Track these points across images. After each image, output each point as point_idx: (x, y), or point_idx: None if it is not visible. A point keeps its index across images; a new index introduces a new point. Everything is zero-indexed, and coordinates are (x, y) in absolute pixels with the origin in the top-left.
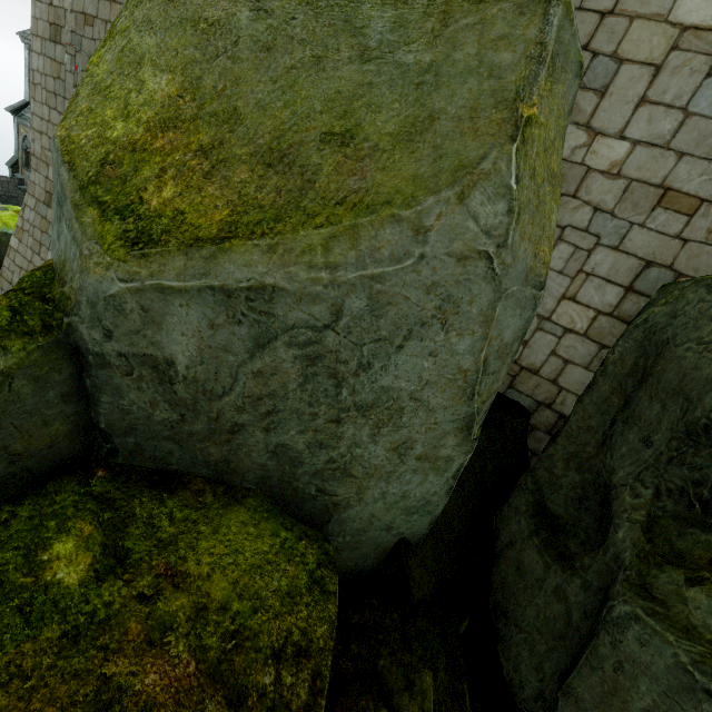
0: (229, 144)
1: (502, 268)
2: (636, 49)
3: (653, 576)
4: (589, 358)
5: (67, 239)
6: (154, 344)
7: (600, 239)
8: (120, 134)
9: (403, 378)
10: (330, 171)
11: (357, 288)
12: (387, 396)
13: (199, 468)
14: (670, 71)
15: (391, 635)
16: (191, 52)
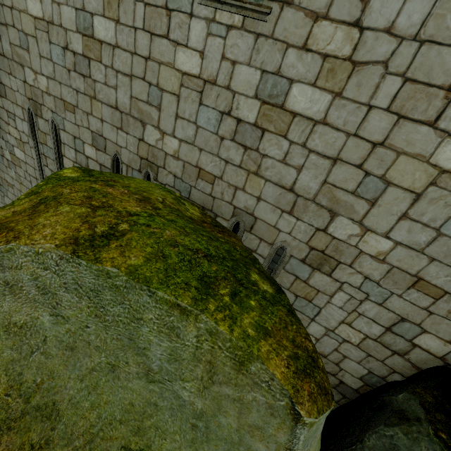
0: (52, 443)
1: None
2: (401, 177)
3: None
4: (360, 358)
5: None
6: None
7: (368, 296)
8: None
9: None
10: None
11: None
12: None
13: None
14: (428, 200)
15: None
16: (9, 353)
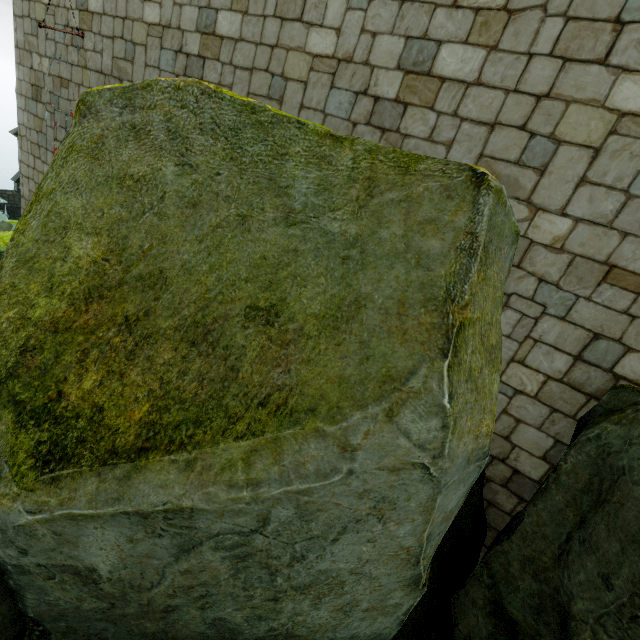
0: (154, 314)
1: (439, 472)
2: (574, 132)
3: None
4: (540, 420)
5: None
6: (72, 557)
7: (546, 309)
8: (42, 312)
9: (341, 561)
10: (254, 358)
11: (283, 501)
12: (326, 576)
13: (136, 639)
14: (609, 154)
15: None
16: (117, 211)
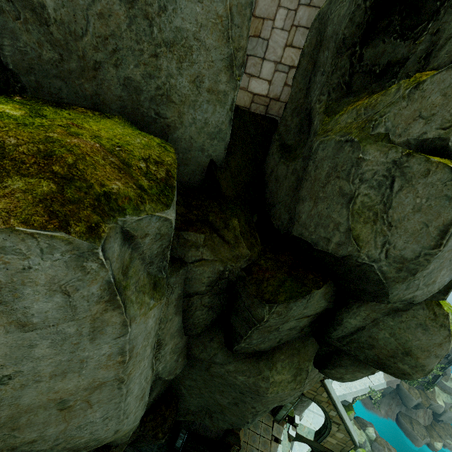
0: None
1: None
2: None
3: (328, 125)
4: None
5: None
6: None
7: (300, 1)
8: None
9: (187, 21)
10: None
11: None
12: (181, 36)
13: (81, 102)
14: None
15: (214, 209)
16: None
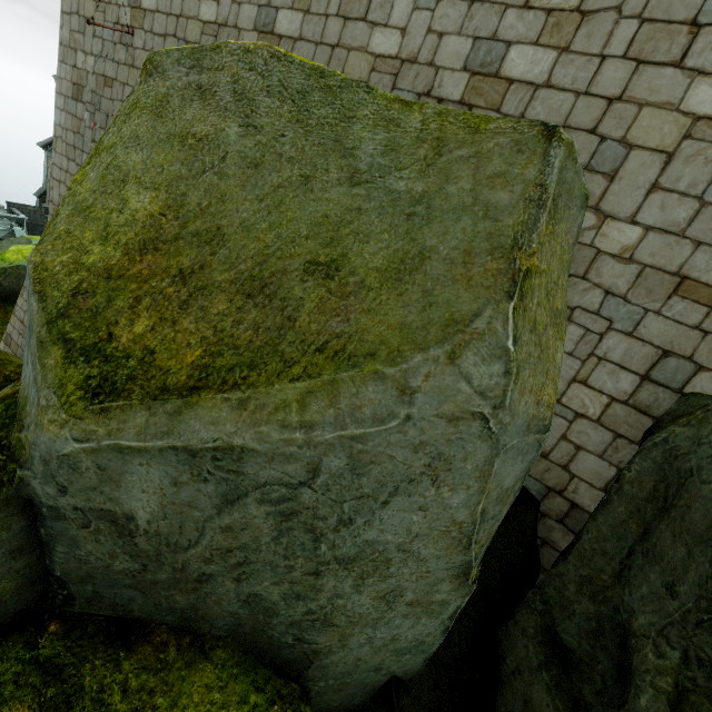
0: (209, 268)
1: (499, 427)
2: (647, 136)
3: None
4: (602, 446)
5: (30, 376)
6: (112, 500)
7: (612, 323)
8: (96, 258)
9: (389, 532)
10: (312, 309)
11: (336, 448)
12: (372, 549)
13: (164, 615)
14: (683, 159)
15: None
16: (177, 168)
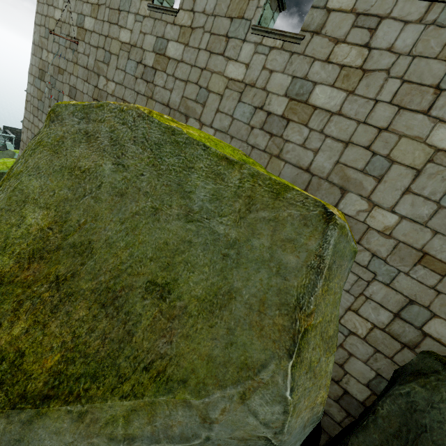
0: (78, 276)
1: (279, 442)
2: (403, 156)
3: None
4: (367, 356)
5: None
6: None
7: (376, 276)
8: None
9: None
10: (146, 326)
11: None
12: None
13: None
14: (427, 175)
15: None
16: (65, 192)
